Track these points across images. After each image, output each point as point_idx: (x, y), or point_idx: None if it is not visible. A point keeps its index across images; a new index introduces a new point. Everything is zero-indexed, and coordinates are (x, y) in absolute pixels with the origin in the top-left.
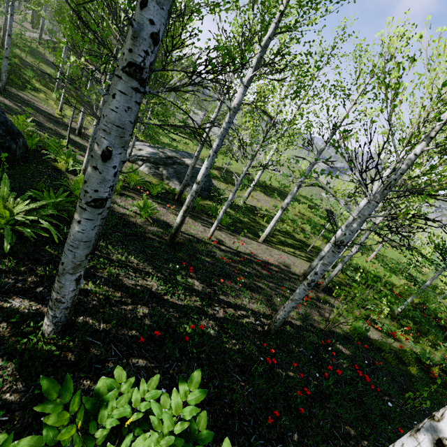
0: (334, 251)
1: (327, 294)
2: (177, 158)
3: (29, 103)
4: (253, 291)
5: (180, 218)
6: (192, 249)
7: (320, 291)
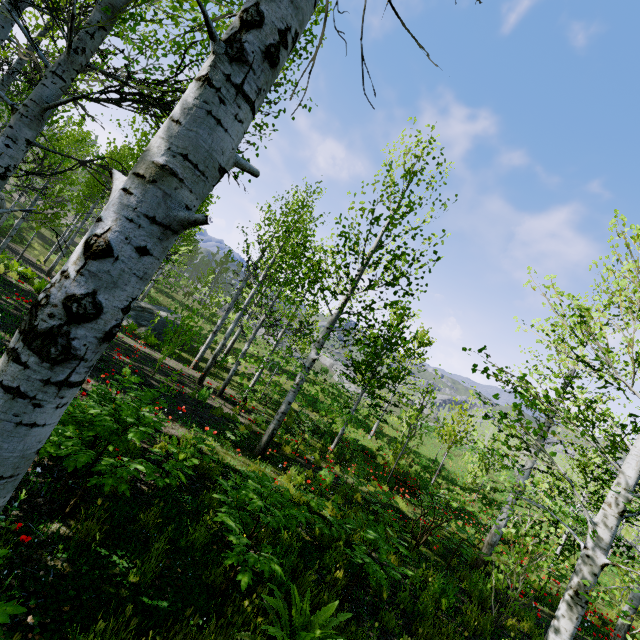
0: None
1: (222, 399)
2: (152, 309)
3: (13, 249)
4: None
5: None
6: None
7: (215, 395)
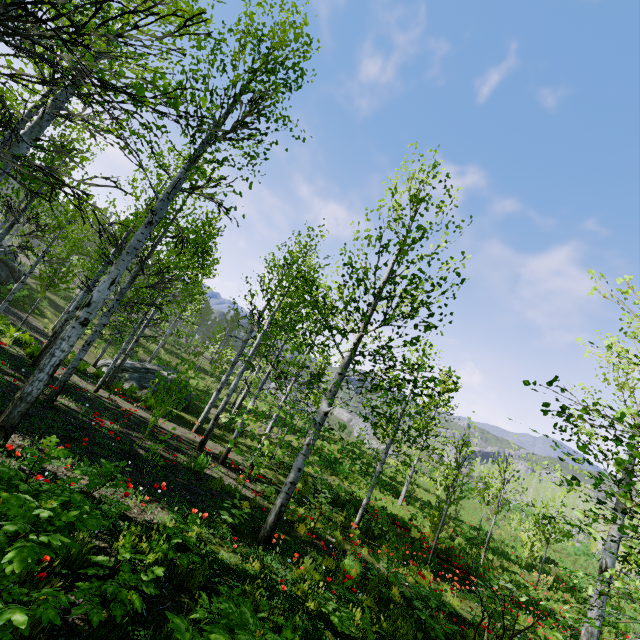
0: (102, 315)
1: (225, 467)
2: (157, 370)
3: (22, 318)
4: (83, 405)
5: (47, 343)
6: (53, 378)
7: (217, 462)
